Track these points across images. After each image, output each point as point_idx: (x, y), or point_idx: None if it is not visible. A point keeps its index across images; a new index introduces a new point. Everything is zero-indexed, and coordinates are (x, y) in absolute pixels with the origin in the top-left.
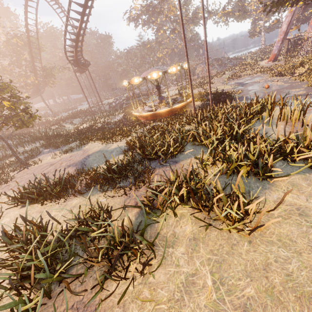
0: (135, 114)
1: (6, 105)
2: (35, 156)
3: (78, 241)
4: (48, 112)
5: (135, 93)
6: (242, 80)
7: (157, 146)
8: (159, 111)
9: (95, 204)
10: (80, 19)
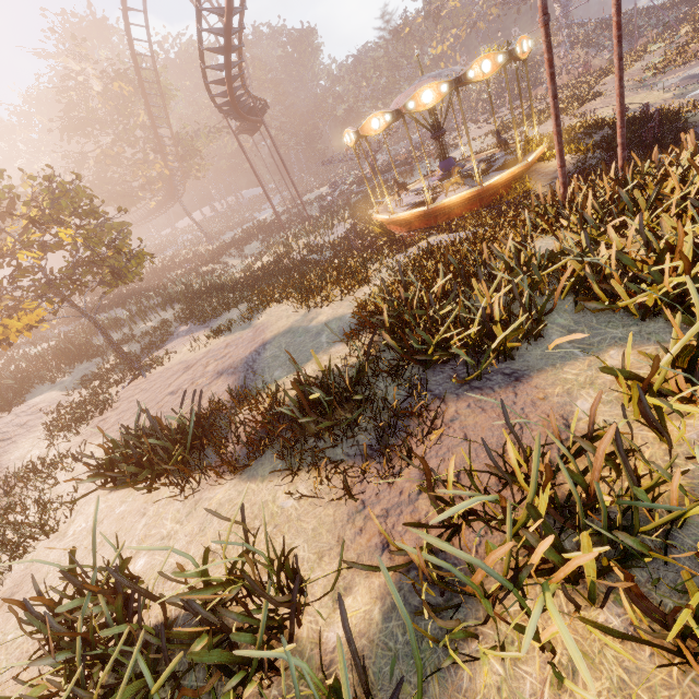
0: (380, 219)
1: (64, 238)
2: (162, 344)
3: (195, 693)
4: (198, 235)
5: (380, 164)
6: None
7: (448, 322)
8: (443, 203)
9: (266, 513)
10: None
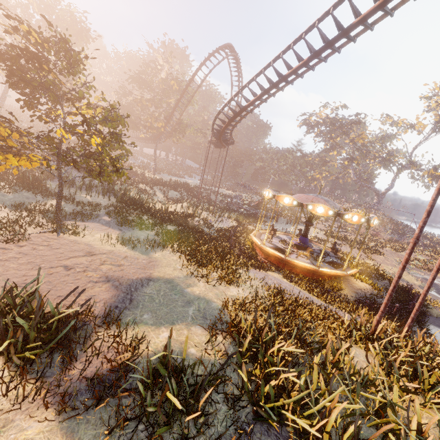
0: (254, 240)
1: (93, 142)
2: (85, 218)
3: None
4: (151, 164)
5: None
6: (437, 280)
7: (294, 398)
8: (294, 261)
9: None
10: (259, 95)
